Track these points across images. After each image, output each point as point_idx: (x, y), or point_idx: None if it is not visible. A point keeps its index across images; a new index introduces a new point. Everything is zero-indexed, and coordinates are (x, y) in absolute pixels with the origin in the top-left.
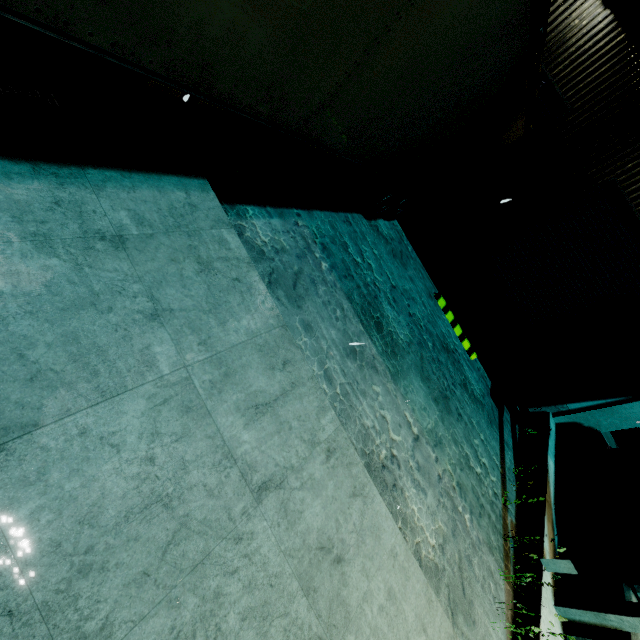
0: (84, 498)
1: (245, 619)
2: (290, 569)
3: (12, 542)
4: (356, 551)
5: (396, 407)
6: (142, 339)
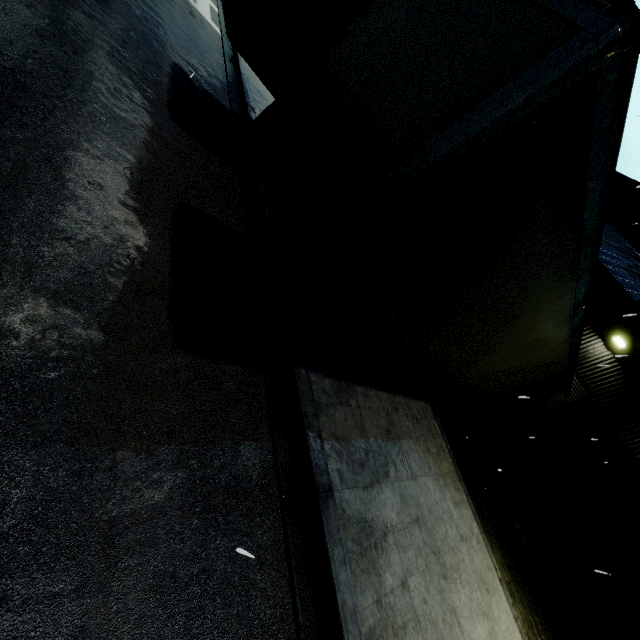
0: (429, 505)
1: (466, 581)
2: (474, 577)
3: (422, 507)
4: (493, 594)
5: (488, 551)
6: (427, 458)
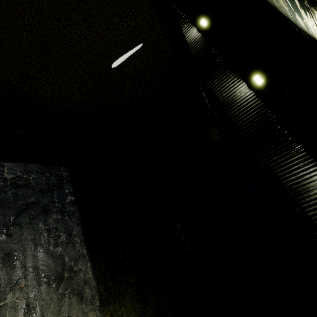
0: None
1: None
2: None
3: None
4: None
5: None
6: None
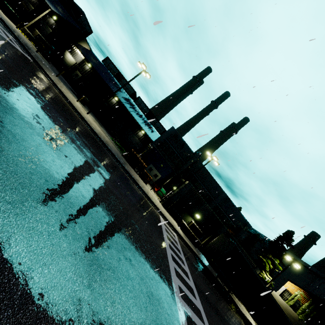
0: None
1: None
2: None
3: None
4: None
5: None
6: None
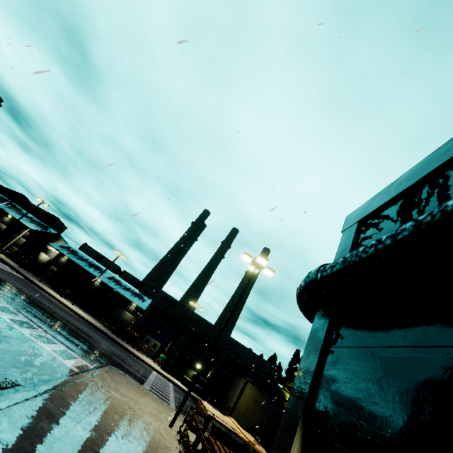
0: None
1: None
2: None
3: None
4: None
5: None
6: None
